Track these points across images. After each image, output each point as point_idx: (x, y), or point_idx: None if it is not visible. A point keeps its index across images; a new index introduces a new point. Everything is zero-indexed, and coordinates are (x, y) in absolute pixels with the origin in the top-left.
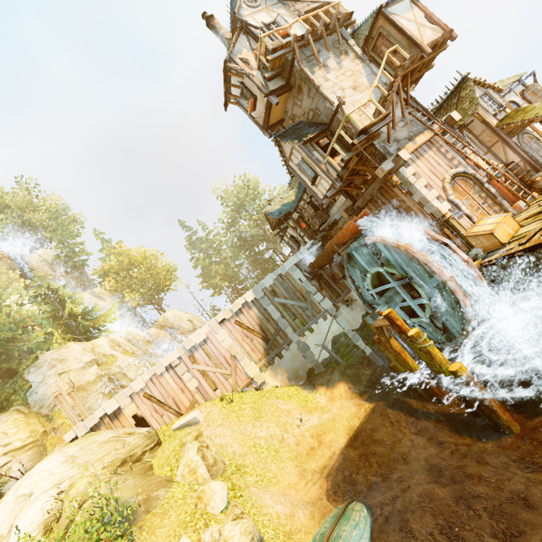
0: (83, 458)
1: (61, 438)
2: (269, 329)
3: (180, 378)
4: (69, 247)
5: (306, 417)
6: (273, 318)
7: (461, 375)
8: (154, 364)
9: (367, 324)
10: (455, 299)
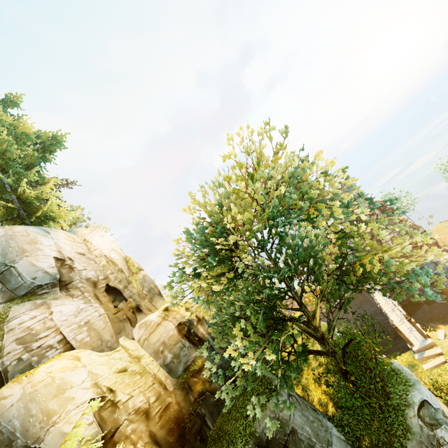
0: None
1: None
2: None
3: None
4: None
5: None
6: None
7: None
8: None
9: None
10: None
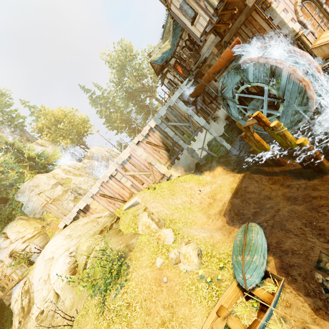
0: (76, 234)
1: (54, 228)
2: (168, 143)
3: (120, 182)
4: (7, 114)
5: (202, 188)
6: (170, 136)
7: (305, 145)
8: (95, 179)
9: (227, 131)
10: (305, 95)
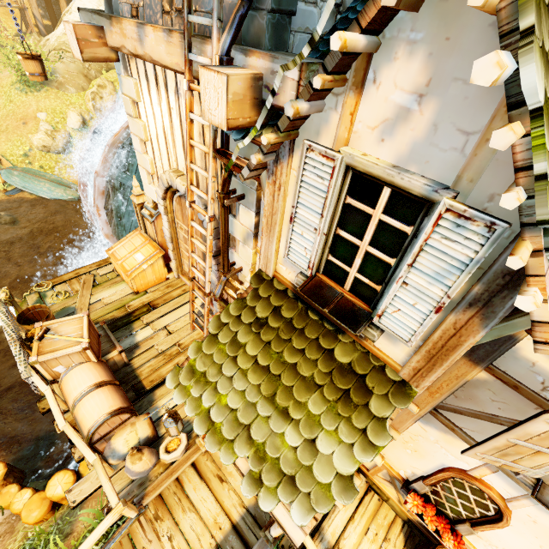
0: None
1: None
2: None
3: None
4: None
5: None
6: None
7: None
8: None
9: None
10: None
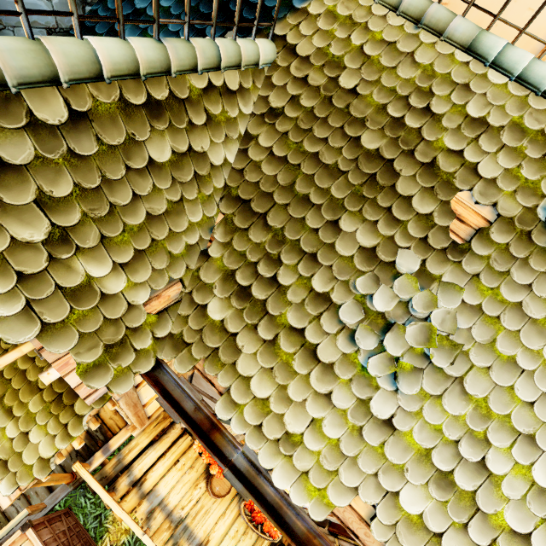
0: None
1: None
2: None
3: None
4: None
5: None
6: None
7: None
8: None
9: None
10: None
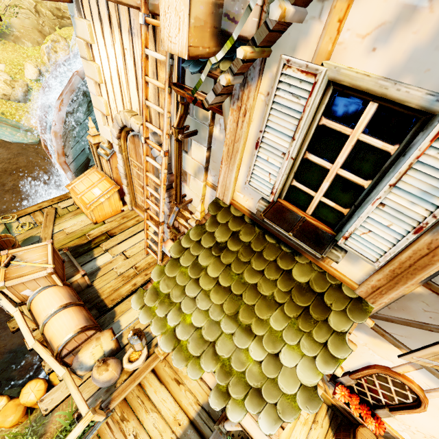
0: None
1: None
2: None
3: None
4: None
5: None
6: None
7: None
8: None
9: None
10: None
